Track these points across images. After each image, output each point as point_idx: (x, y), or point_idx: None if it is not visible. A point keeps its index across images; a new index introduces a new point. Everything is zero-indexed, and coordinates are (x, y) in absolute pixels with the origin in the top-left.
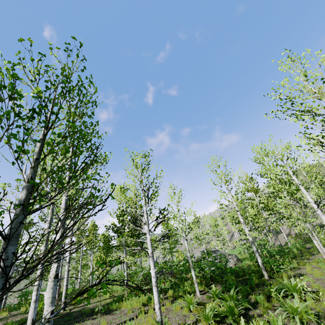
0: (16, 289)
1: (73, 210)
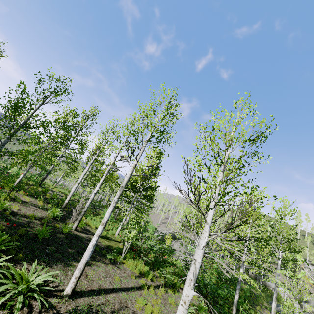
0: (6, 146)
1: (119, 151)
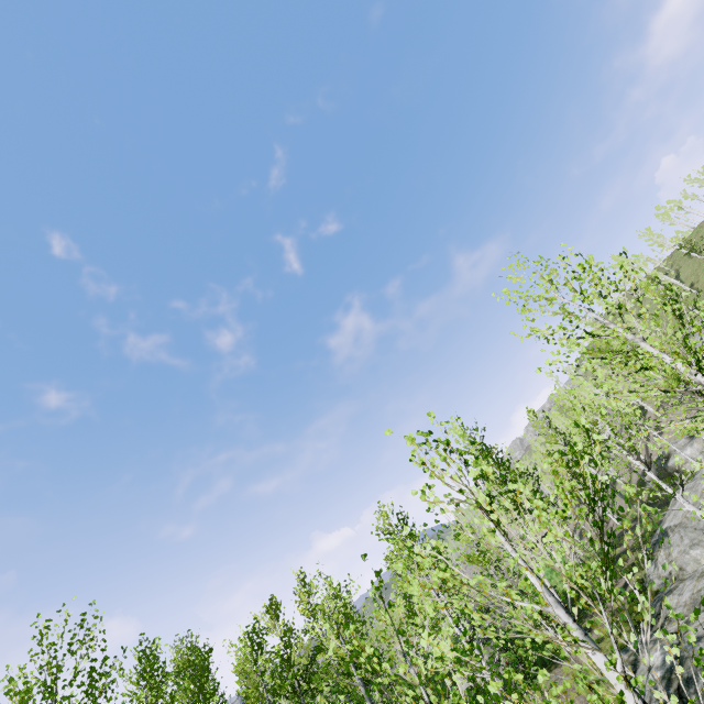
0: None
1: None
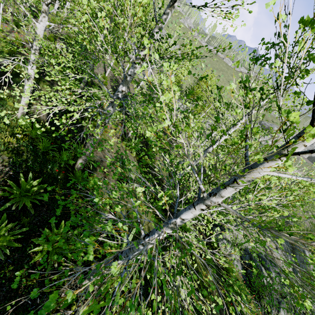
0: None
1: None
